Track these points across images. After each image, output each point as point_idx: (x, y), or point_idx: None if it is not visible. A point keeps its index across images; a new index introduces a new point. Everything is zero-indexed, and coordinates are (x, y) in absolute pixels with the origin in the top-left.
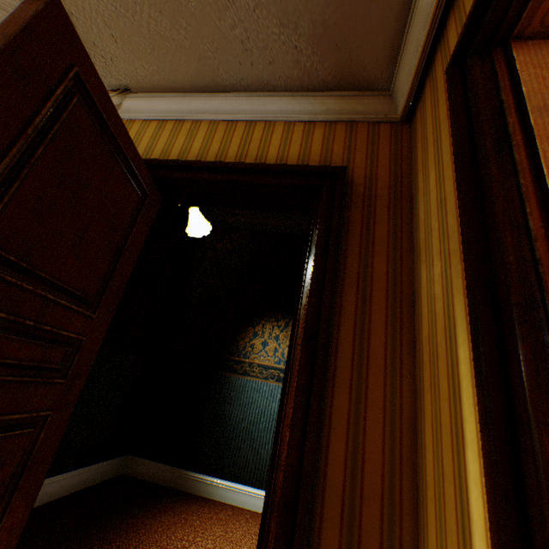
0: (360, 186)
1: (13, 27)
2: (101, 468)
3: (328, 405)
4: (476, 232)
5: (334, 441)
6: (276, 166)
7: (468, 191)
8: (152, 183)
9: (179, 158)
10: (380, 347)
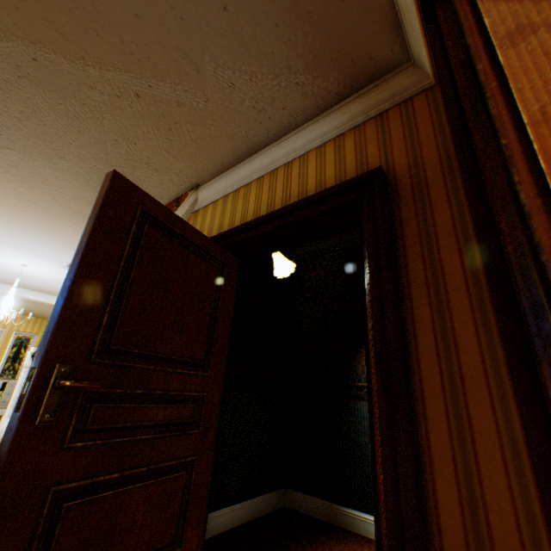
0: (405, 177)
1: (98, 207)
2: (263, 501)
3: (423, 439)
4: (481, 216)
5: (440, 483)
6: (313, 197)
7: (464, 168)
8: (225, 252)
9: (241, 222)
10: (474, 361)
